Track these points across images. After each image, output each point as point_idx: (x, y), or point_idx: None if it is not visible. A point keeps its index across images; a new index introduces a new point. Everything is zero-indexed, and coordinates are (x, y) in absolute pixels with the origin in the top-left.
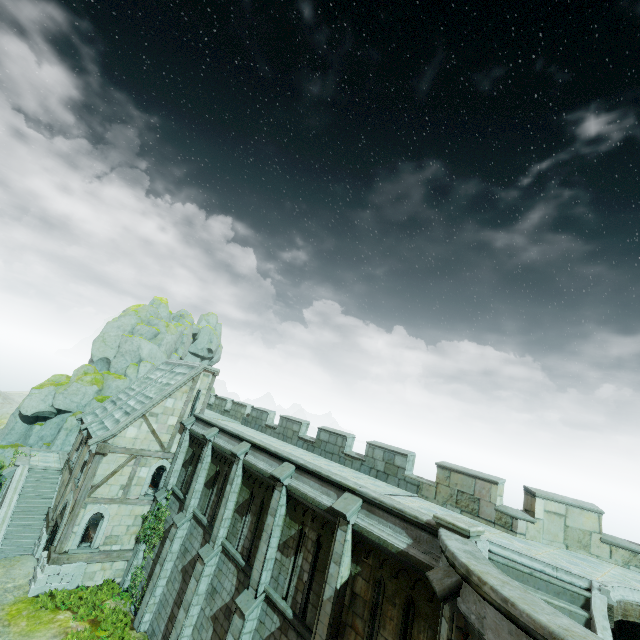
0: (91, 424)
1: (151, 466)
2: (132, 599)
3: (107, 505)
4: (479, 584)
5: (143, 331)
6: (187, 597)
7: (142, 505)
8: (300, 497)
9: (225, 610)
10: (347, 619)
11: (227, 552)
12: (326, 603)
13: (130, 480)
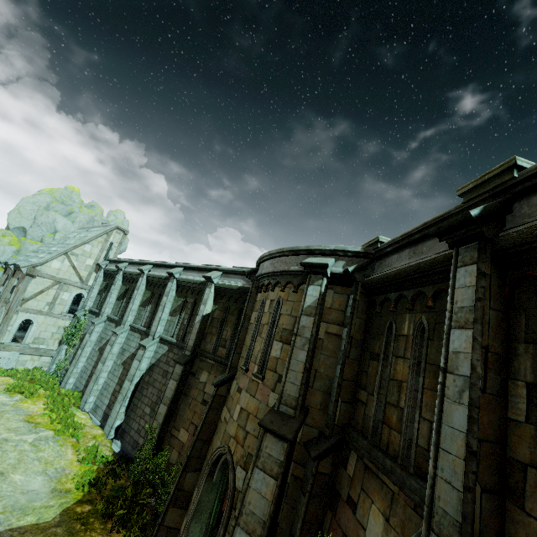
0: (17, 262)
1: (72, 292)
2: (57, 378)
3: (35, 315)
4: (263, 256)
5: (58, 208)
6: (104, 356)
7: (64, 320)
8: (185, 282)
9: (132, 356)
10: (208, 331)
11: (134, 328)
12: (196, 324)
13: (54, 300)
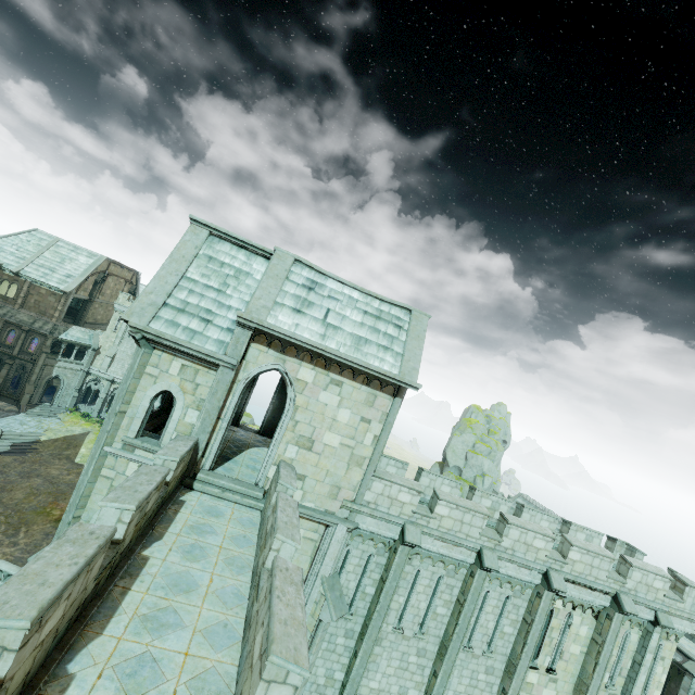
0: None
1: None
2: None
3: None
4: None
5: (482, 449)
6: None
7: None
8: None
9: None
10: None
11: None
12: None
13: None
